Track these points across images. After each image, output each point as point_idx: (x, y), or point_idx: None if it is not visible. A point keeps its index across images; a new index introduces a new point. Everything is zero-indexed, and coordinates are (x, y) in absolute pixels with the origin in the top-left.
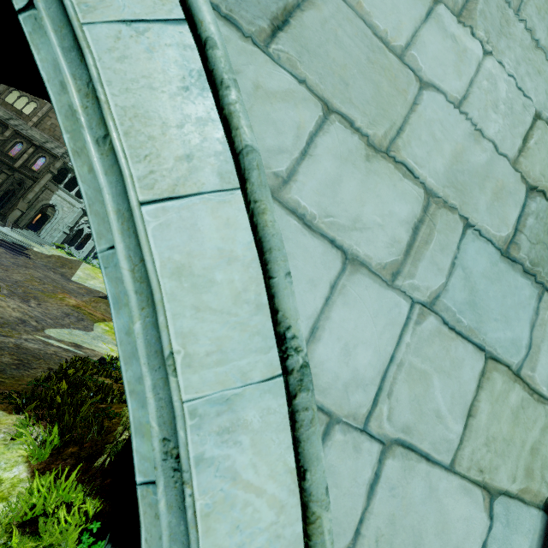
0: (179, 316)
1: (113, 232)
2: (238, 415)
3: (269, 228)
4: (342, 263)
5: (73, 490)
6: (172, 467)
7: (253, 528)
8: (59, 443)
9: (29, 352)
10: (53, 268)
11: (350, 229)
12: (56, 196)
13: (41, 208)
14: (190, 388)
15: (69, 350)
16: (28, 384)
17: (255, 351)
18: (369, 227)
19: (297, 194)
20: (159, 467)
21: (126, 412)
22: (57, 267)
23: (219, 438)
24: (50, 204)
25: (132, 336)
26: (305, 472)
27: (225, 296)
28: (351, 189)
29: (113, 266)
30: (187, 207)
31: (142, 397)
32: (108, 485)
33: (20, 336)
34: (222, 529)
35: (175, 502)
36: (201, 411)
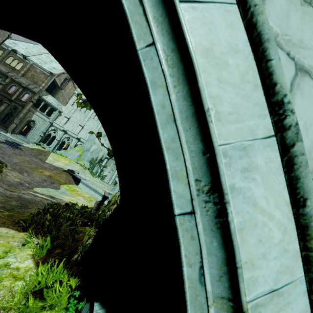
0: (209, 84)
1: (153, 29)
2: (252, 160)
3: (266, 24)
4: (295, 70)
5: (61, 273)
6: (203, 200)
7: (270, 243)
8: (50, 246)
9: (26, 200)
10: (35, 155)
11: (298, 47)
12: (35, 115)
13: (27, 122)
14: (221, 136)
15: (48, 199)
16: (28, 216)
17: (257, 116)
18: (308, 47)
19: (267, 17)
20: (196, 199)
21: (87, 229)
22: (37, 155)
23: (242, 175)
24: (32, 120)
25: (166, 109)
26: (305, 200)
27: (235, 75)
28: (296, 21)
29: (150, 59)
30: (206, 10)
31: (176, 152)
32: (81, 271)
33: (20, 191)
34: (251, 241)
35: (208, 225)
36: (229, 153)
